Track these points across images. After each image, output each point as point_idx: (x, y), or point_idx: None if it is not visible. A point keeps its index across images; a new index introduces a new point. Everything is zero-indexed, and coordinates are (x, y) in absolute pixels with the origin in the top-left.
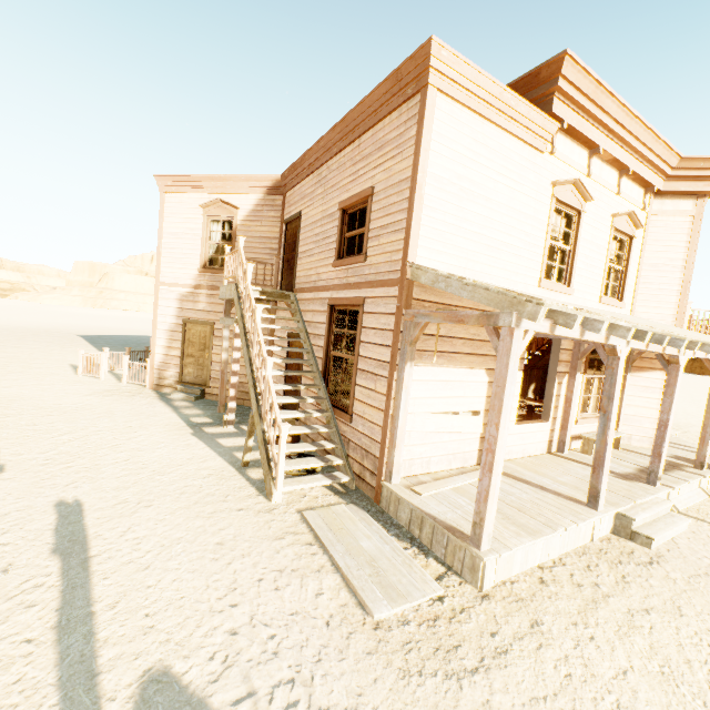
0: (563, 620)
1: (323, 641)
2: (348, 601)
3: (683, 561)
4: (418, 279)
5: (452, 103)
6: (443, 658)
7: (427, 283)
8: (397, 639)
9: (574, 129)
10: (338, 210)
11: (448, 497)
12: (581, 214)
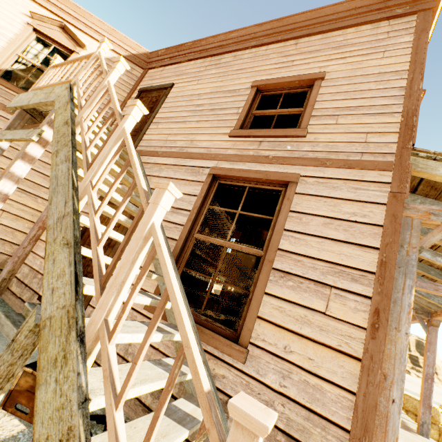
0: None
1: None
2: None
3: None
4: (431, 169)
5: None
6: None
7: None
8: None
9: None
10: (249, 87)
11: None
12: None
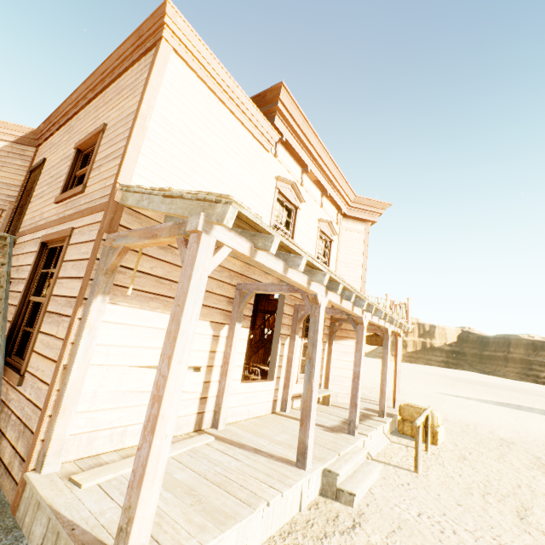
0: None
1: None
2: None
3: (380, 516)
4: (126, 200)
5: (188, 69)
6: None
7: (133, 203)
8: None
9: (290, 145)
10: (75, 150)
11: (127, 483)
12: (298, 210)
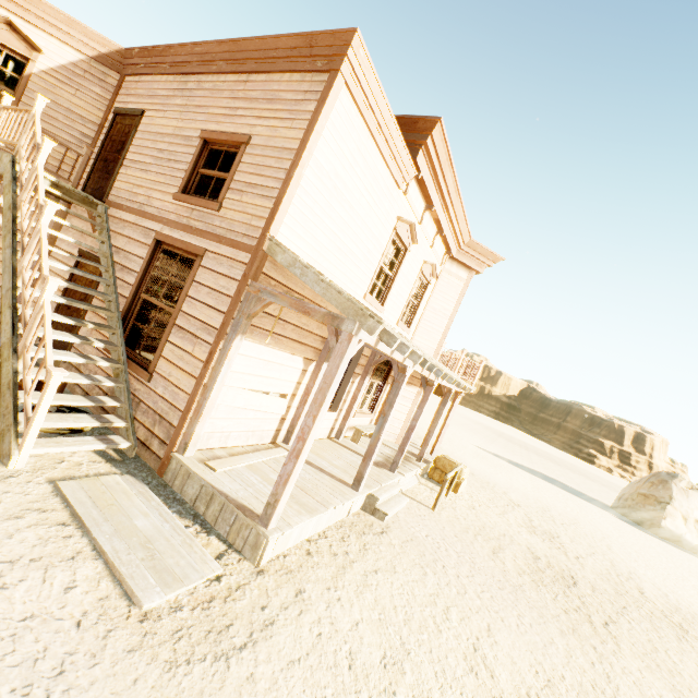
0: (320, 587)
1: (70, 648)
2: (111, 593)
3: (401, 531)
4: (275, 255)
5: (352, 103)
6: (214, 640)
7: (283, 263)
8: (167, 629)
9: (424, 182)
10: (199, 137)
11: (242, 474)
12: (407, 252)
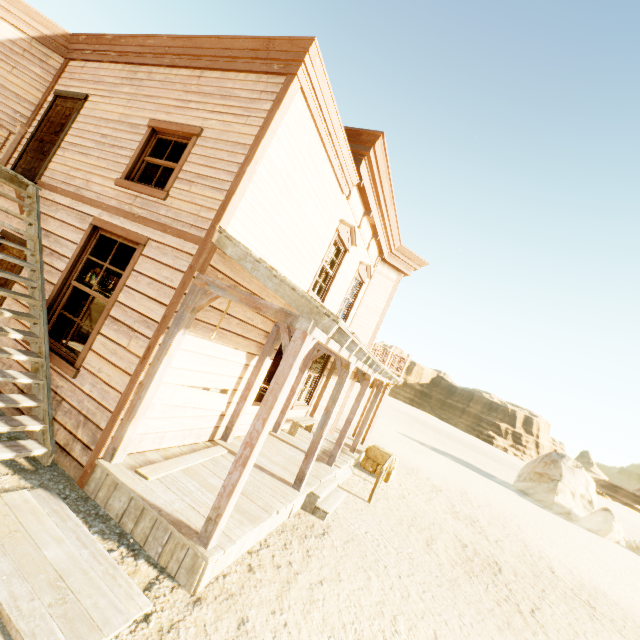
0: (265, 611)
1: None
2: None
3: (341, 530)
4: (225, 248)
5: (306, 108)
6: None
7: (233, 257)
8: None
9: (365, 190)
10: (147, 126)
11: (178, 481)
12: (347, 252)
